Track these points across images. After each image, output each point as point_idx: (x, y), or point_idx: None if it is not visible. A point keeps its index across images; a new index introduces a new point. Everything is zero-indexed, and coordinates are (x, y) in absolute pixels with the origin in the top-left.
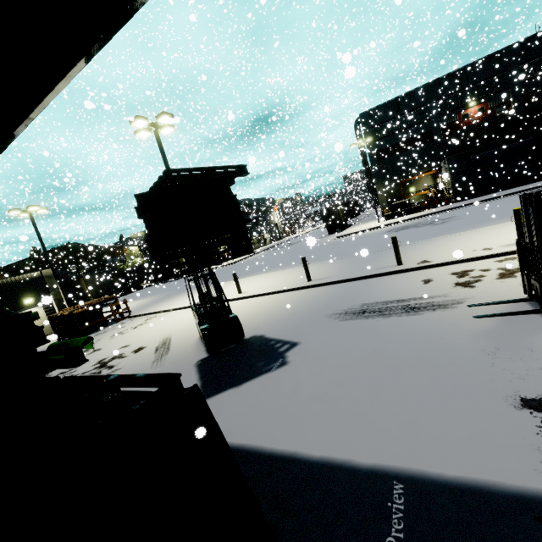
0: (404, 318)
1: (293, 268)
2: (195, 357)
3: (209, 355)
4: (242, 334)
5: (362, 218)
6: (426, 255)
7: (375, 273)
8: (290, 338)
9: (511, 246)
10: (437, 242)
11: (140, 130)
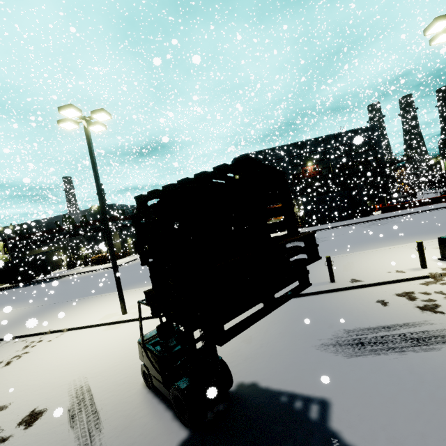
0: (426, 356)
1: None
2: (165, 439)
3: (190, 431)
4: (230, 386)
5: None
6: (347, 273)
7: (317, 290)
8: (304, 389)
9: (420, 271)
10: (340, 261)
11: (66, 120)
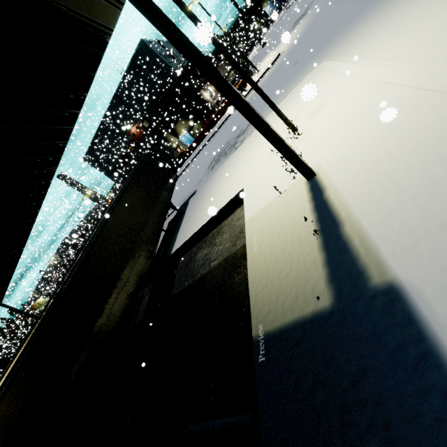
0: None
1: None
2: None
3: None
4: None
5: None
6: None
7: None
8: None
9: None
10: None
11: None
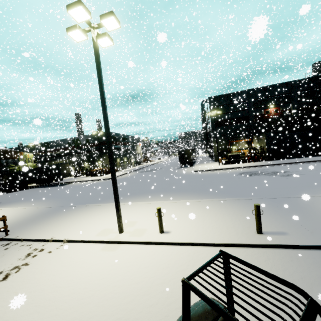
0: None
1: (196, 201)
2: None
3: None
4: None
5: (193, 159)
6: None
7: None
8: None
9: None
10: None
11: (75, 27)
